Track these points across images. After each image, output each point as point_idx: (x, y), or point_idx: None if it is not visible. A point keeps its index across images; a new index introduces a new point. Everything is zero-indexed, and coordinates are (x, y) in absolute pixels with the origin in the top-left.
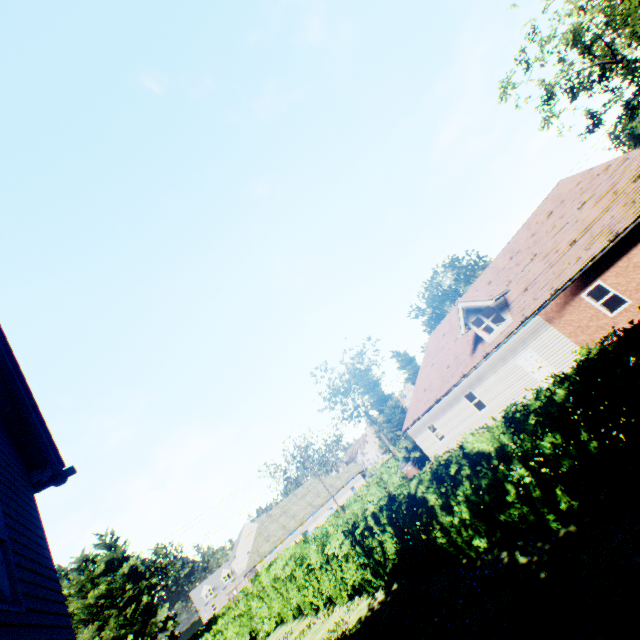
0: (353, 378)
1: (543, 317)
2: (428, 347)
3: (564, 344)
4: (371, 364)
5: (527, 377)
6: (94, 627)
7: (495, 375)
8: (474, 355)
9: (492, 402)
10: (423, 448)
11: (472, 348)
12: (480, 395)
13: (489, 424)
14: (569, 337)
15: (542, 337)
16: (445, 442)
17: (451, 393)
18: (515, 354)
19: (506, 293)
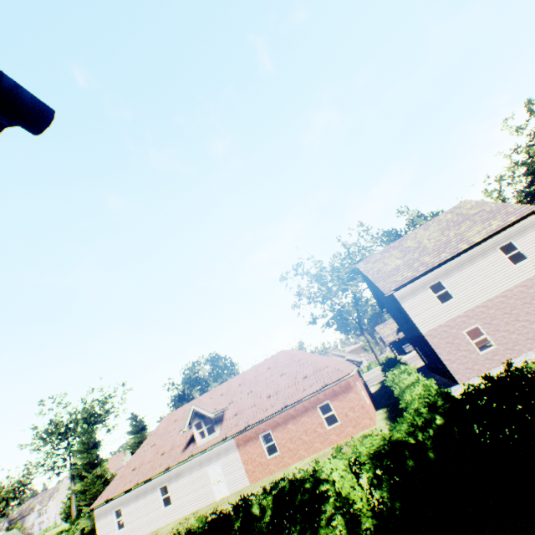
0: (84, 420)
1: (236, 441)
2: (160, 425)
3: (240, 467)
4: (111, 412)
5: (209, 486)
6: None
7: (190, 476)
8: (185, 451)
9: (178, 501)
10: (99, 534)
11: (187, 444)
12: (172, 491)
13: (166, 522)
14: (244, 463)
15: (230, 456)
16: (123, 532)
17: (152, 481)
18: (210, 463)
19: (226, 409)
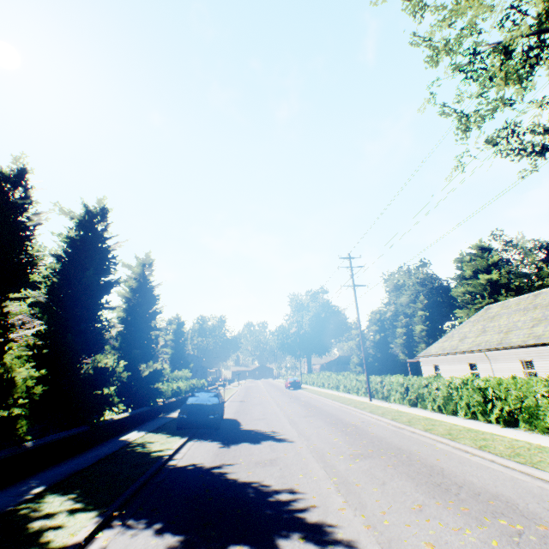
0: None
1: None
2: None
3: None
4: None
5: None
6: (465, 311)
7: None
8: None
9: None
10: None
11: None
12: None
13: None
14: None
15: None
16: None
17: None
18: None
19: None
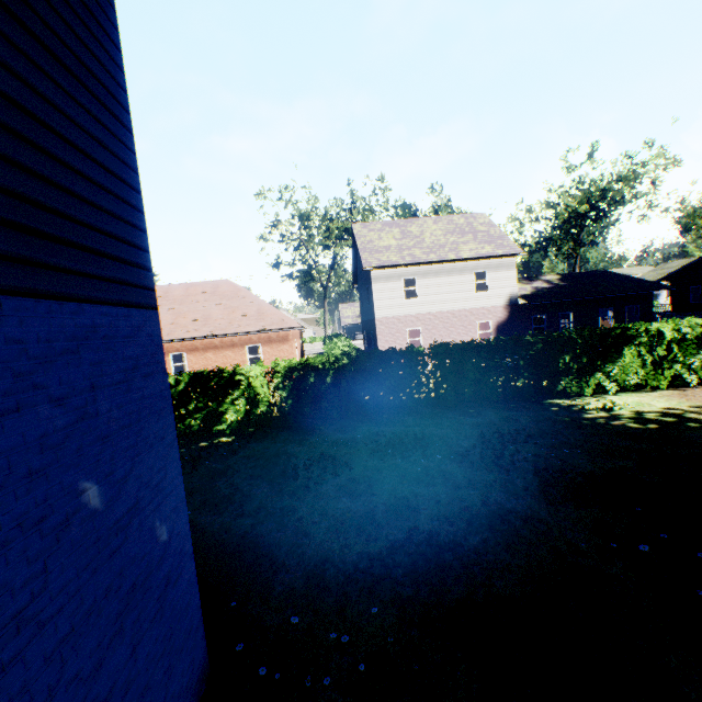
0: None
1: None
2: None
3: None
4: None
5: None
6: None
7: None
8: None
9: None
10: None
11: None
12: None
13: None
14: None
15: None
16: None
17: None
18: None
19: None
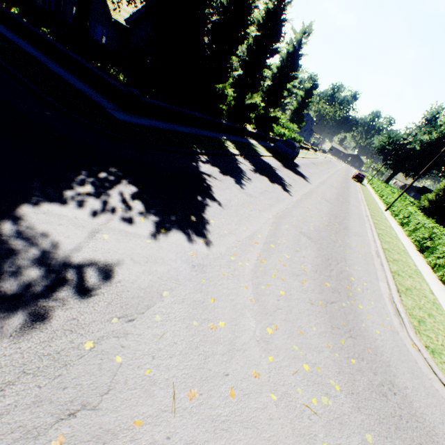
0: None
1: None
2: None
3: None
4: None
5: None
6: None
7: None
8: None
9: None
10: None
11: None
12: None
13: None
14: None
15: None
16: None
17: None
18: None
19: None
